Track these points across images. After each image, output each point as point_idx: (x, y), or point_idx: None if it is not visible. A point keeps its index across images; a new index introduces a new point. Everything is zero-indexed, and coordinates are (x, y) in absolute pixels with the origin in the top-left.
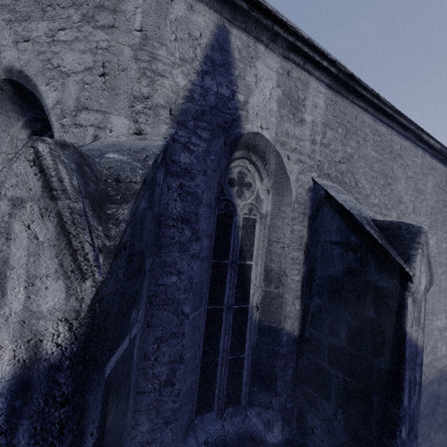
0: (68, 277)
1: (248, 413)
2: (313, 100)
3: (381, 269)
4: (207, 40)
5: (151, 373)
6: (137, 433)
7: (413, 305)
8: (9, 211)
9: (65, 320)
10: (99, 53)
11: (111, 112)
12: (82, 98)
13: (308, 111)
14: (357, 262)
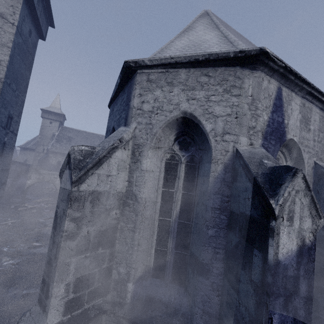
0: (312, 217)
1: None
2: (314, 117)
3: None
4: (274, 96)
5: None
6: None
7: None
8: (294, 194)
9: (311, 232)
10: (234, 107)
11: (240, 135)
12: (225, 128)
13: (312, 124)
14: None
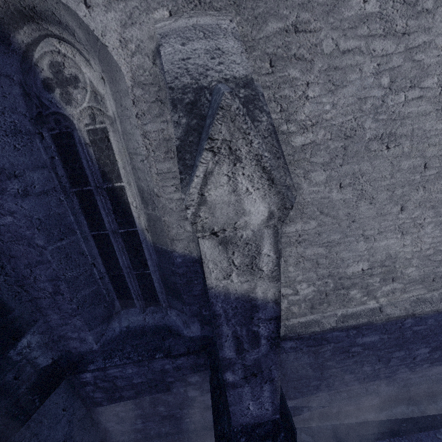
0: None
1: (168, 313)
2: None
3: None
4: None
5: (37, 287)
6: (51, 319)
7: (225, 249)
8: None
9: None
10: None
11: None
12: None
13: None
14: None
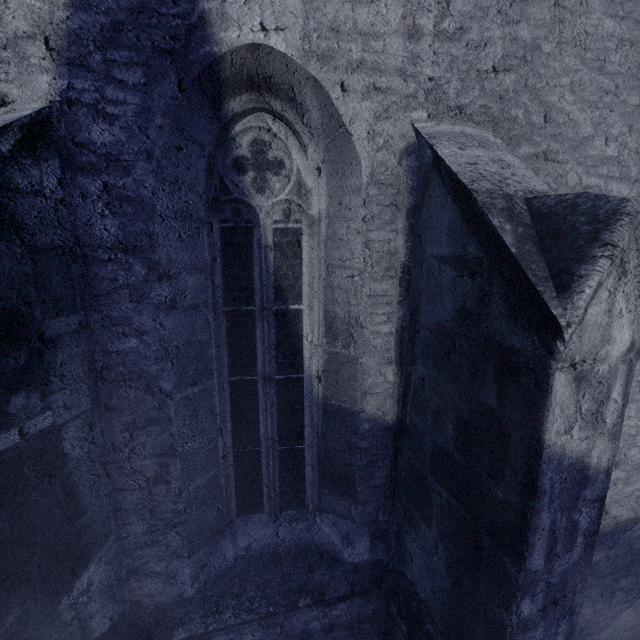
0: None
1: (317, 520)
2: None
3: (513, 310)
4: None
5: (129, 467)
6: (129, 533)
7: (577, 389)
8: None
9: None
10: None
11: None
12: None
13: None
14: (475, 298)
